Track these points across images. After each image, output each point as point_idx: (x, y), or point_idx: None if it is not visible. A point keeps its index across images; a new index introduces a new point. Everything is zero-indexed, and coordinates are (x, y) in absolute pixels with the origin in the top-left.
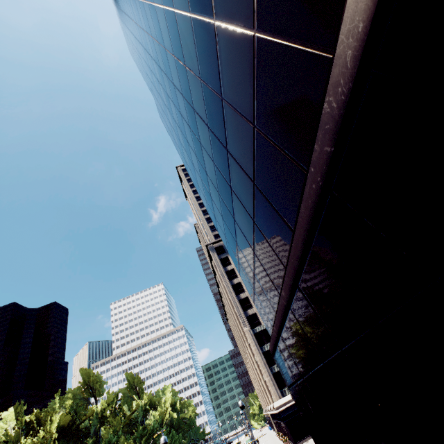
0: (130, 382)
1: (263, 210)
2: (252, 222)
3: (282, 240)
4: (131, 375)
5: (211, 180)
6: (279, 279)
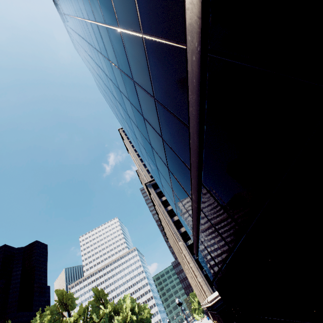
0: (96, 296)
1: (165, 122)
2: (161, 140)
3: (183, 143)
4: (97, 290)
5: (132, 120)
6: (188, 184)
